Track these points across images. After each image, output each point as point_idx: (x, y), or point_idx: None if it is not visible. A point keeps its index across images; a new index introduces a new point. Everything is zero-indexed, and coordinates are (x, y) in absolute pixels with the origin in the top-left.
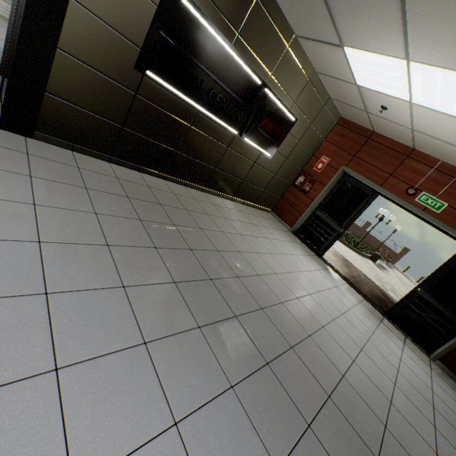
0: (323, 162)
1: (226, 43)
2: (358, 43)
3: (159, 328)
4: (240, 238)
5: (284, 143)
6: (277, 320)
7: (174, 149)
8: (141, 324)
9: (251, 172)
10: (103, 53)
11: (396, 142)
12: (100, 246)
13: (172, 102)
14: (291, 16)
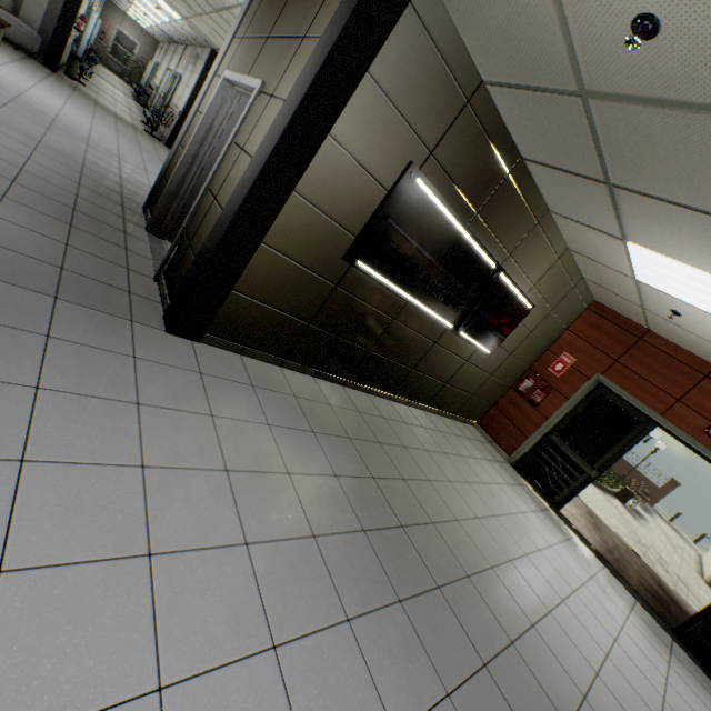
0: (564, 362)
1: (461, 225)
2: (653, 245)
3: (405, 702)
4: (452, 489)
5: (511, 335)
6: (536, 666)
7: (366, 347)
8: (383, 697)
9: (458, 373)
10: (311, 244)
11: (686, 351)
12: (307, 540)
13: (377, 292)
14: (550, 194)
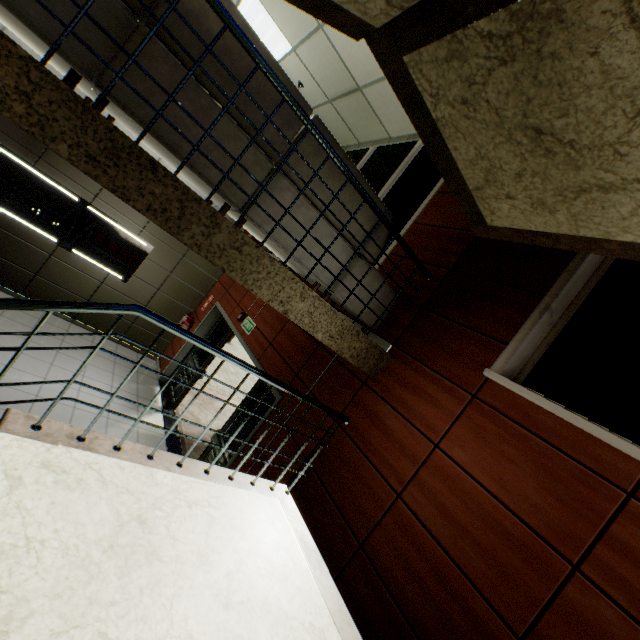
0: (209, 301)
1: (23, 161)
2: None
3: None
4: None
5: (147, 270)
6: None
7: None
8: None
9: (100, 294)
10: None
11: None
12: None
13: None
14: None
